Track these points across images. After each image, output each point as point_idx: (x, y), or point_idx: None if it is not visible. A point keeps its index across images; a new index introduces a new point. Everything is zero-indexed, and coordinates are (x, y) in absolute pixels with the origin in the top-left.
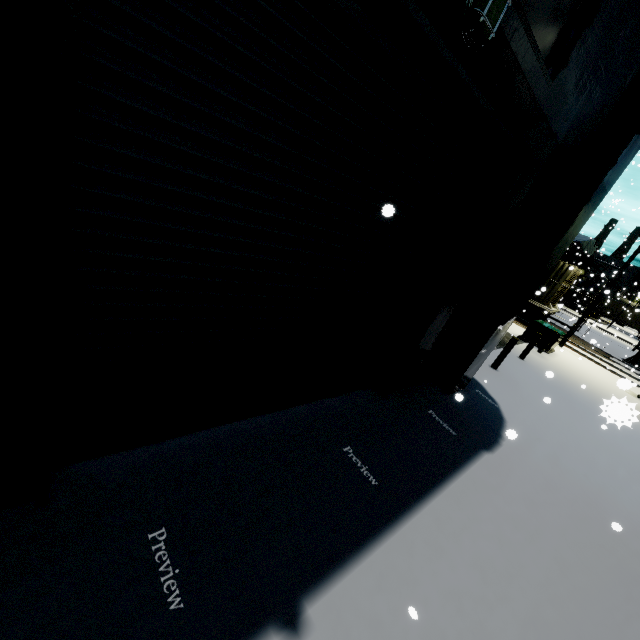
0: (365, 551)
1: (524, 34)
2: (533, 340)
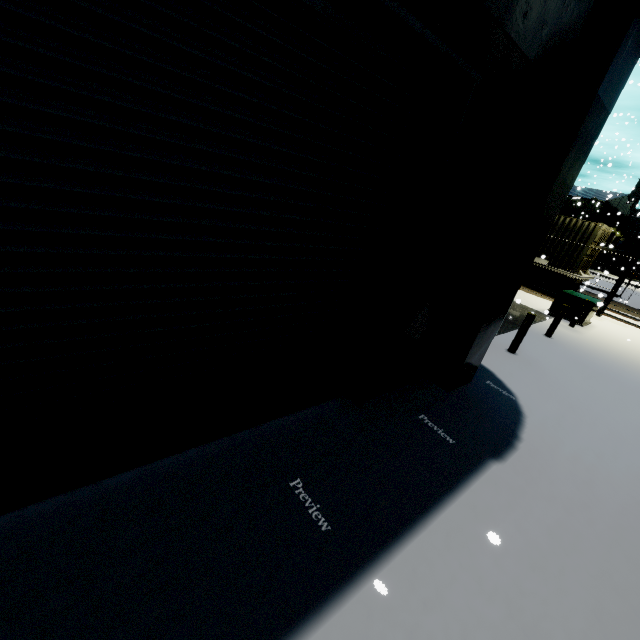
0: None
1: None
2: (559, 313)
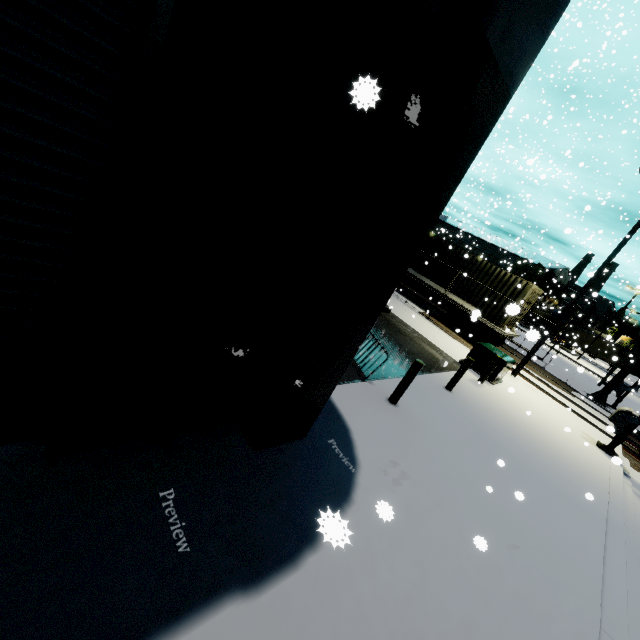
0: None
1: None
2: (462, 366)
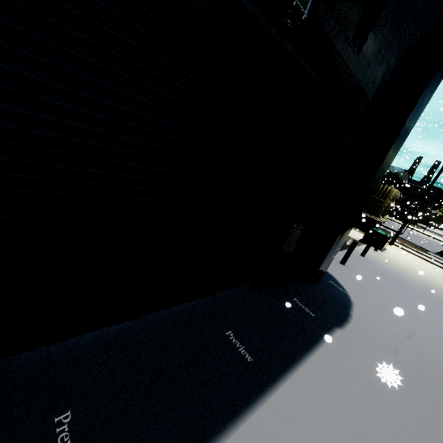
0: (240, 420)
1: (332, 18)
2: (369, 242)
